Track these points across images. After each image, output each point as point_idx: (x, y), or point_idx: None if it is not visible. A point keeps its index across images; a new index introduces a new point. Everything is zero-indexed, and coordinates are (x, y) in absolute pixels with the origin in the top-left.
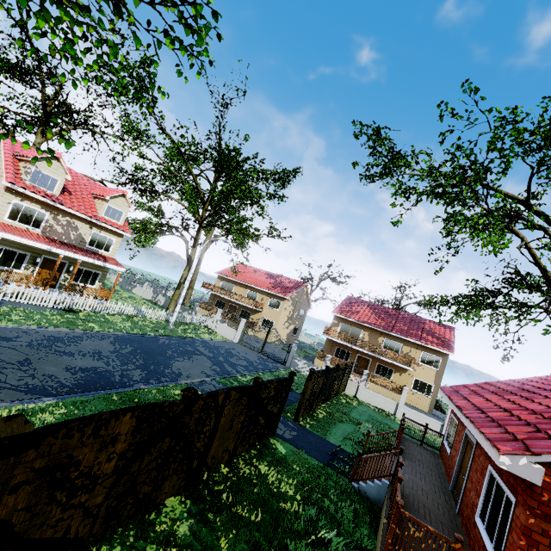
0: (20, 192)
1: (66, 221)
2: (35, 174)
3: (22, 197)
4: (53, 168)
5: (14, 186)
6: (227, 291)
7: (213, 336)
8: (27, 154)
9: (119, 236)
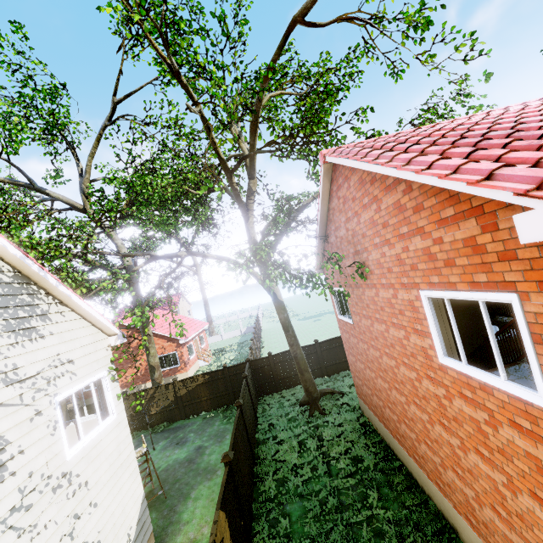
0: None
1: None
2: None
3: None
4: None
5: None
6: None
7: None
8: None
9: None
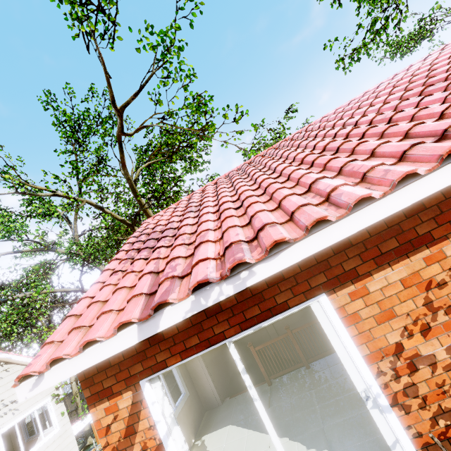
0: None
1: None
2: None
3: None
4: None
5: None
6: None
7: None
8: None
9: None
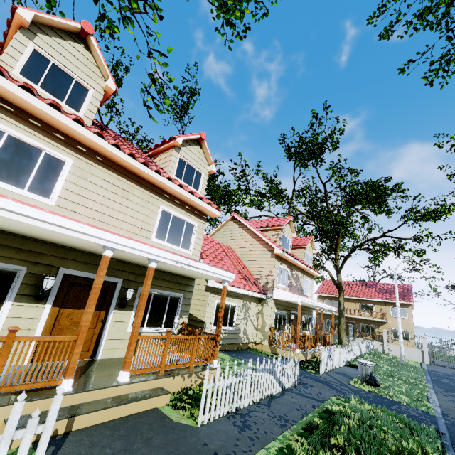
0: (279, 257)
1: (295, 274)
2: (282, 238)
3: (280, 261)
4: (287, 230)
5: (283, 252)
6: (345, 309)
7: (406, 361)
8: (275, 224)
9: (311, 278)
